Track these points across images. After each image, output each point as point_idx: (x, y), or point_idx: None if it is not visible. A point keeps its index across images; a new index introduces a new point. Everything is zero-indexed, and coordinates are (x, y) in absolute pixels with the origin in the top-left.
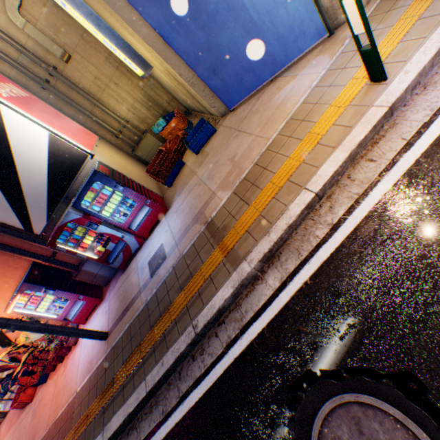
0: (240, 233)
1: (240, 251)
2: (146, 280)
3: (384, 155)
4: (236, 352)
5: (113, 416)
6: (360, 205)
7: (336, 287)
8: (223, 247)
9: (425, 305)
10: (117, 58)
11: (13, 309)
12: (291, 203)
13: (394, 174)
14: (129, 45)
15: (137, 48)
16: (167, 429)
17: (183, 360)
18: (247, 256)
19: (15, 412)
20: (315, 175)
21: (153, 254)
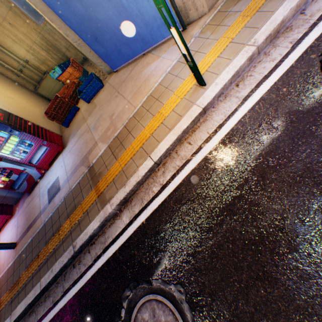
0: (109, 181)
1: (107, 195)
2: (45, 204)
3: (197, 142)
4: (99, 264)
5: (18, 305)
6: (179, 175)
7: (158, 228)
8: (97, 190)
9: (195, 246)
10: None
11: None
12: (141, 165)
13: (199, 157)
14: None
15: None
16: (55, 312)
17: (68, 267)
18: (110, 200)
19: None
20: (157, 148)
21: (52, 184)
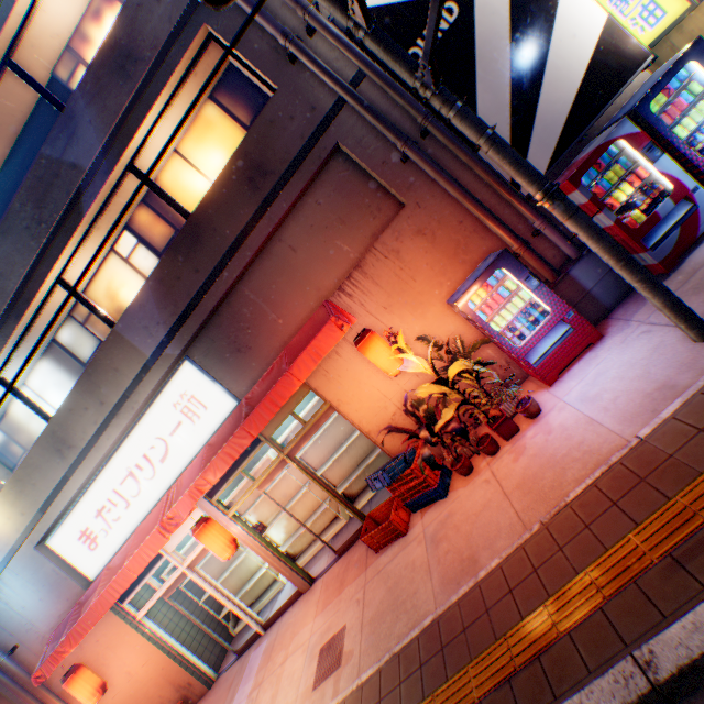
0: None
1: None
2: None
3: None
4: None
5: None
6: None
7: None
8: None
9: None
10: None
11: (466, 302)
12: None
13: None
14: None
15: None
16: None
17: None
18: None
19: (343, 568)
20: None
21: None
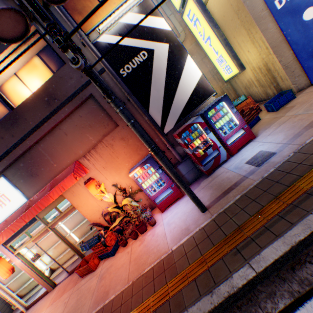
0: None
1: None
2: (249, 170)
3: None
4: None
5: (262, 249)
6: None
7: None
8: None
9: None
10: (214, 71)
11: (133, 174)
12: None
13: None
14: (237, 56)
15: (244, 55)
16: None
17: None
18: None
19: (68, 282)
20: None
21: (249, 158)
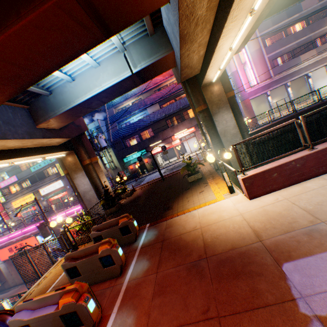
0: None
1: None
2: None
3: None
4: None
5: None
6: None
7: None
8: None
9: None
10: None
11: None
12: None
13: None
14: None
15: None
16: None
17: None
18: None
19: None
20: None
21: None
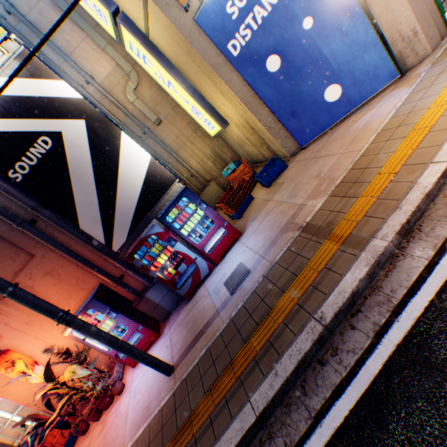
0: (356, 220)
1: (363, 233)
2: (223, 299)
3: None
4: (395, 337)
5: None
6: None
7: None
8: (334, 238)
9: None
10: (195, 123)
11: (71, 330)
12: (419, 177)
13: None
14: (213, 108)
15: (221, 108)
16: None
17: (305, 369)
18: (375, 234)
19: None
20: (440, 150)
21: (229, 274)
